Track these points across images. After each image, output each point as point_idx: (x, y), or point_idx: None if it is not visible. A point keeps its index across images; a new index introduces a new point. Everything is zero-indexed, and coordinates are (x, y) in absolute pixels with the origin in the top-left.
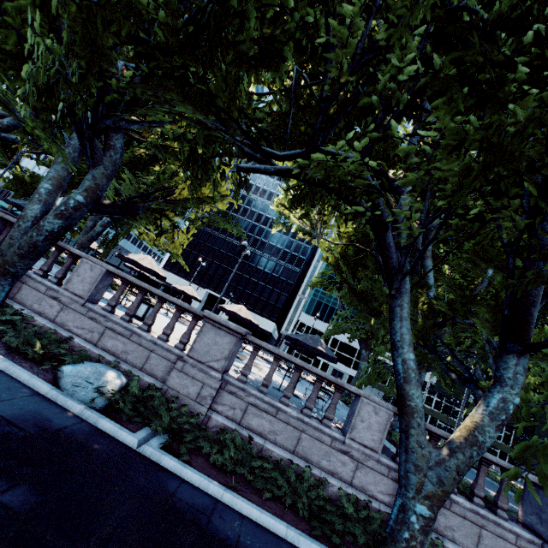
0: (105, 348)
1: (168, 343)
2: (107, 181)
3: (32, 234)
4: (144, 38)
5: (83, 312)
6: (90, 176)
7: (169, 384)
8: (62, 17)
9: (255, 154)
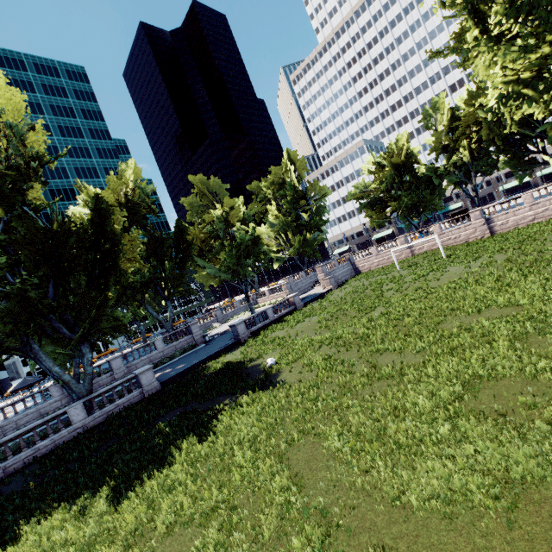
0: None
1: None
2: None
3: None
4: None
5: None
6: None
7: None
8: None
9: None
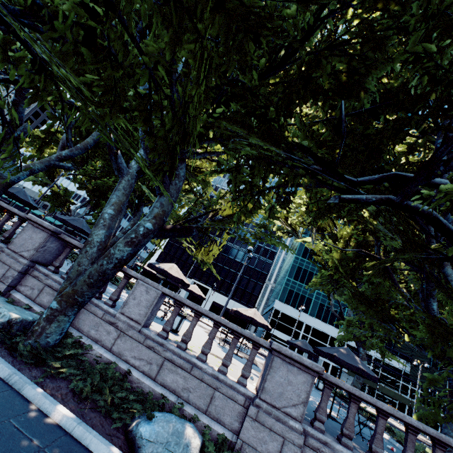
0: (165, 383)
1: (229, 377)
2: (171, 207)
3: (103, 262)
4: (241, 79)
5: (140, 339)
6: (158, 204)
7: (244, 436)
8: (177, 63)
9: (340, 182)
